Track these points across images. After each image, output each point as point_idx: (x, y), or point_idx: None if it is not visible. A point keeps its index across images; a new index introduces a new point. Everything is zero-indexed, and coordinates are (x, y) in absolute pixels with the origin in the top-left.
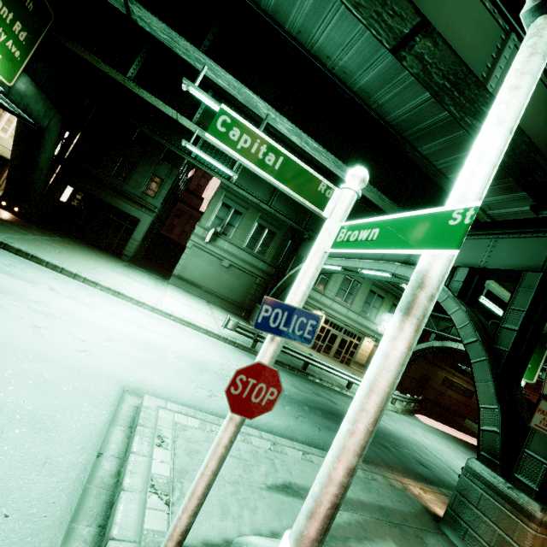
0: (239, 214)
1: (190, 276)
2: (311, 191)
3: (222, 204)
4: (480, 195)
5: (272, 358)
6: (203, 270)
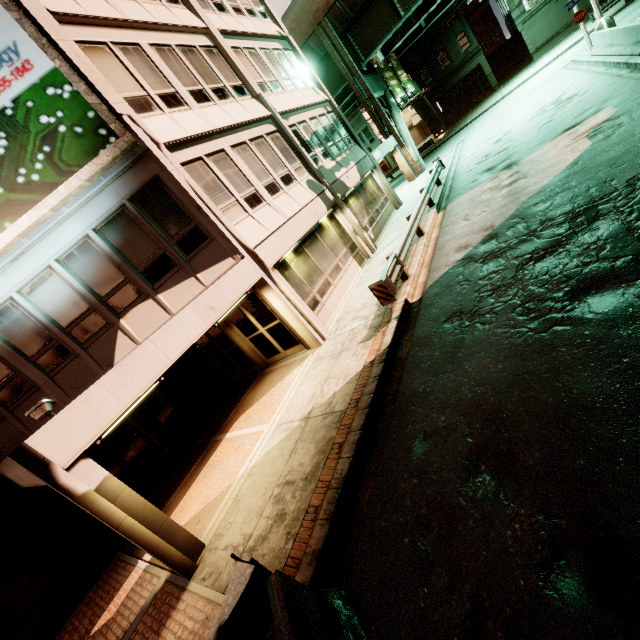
0: None
1: (543, 40)
2: None
3: None
4: None
5: (576, 10)
6: (547, 24)
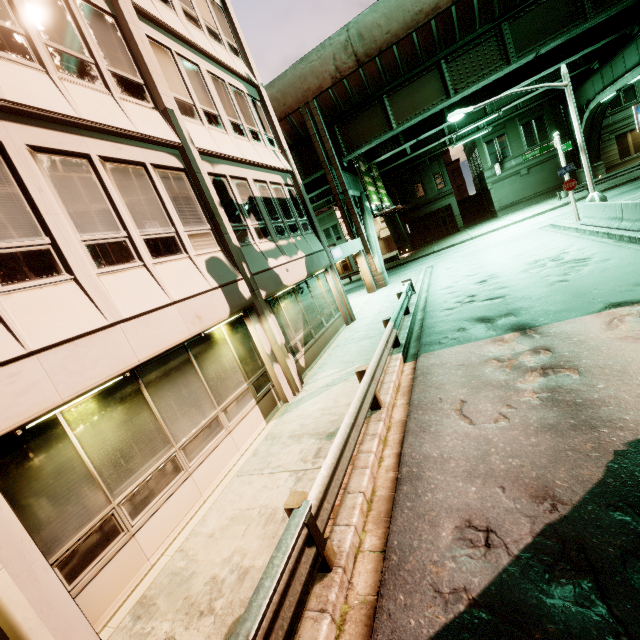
0: (502, 136)
1: (507, 202)
2: (548, 148)
3: (486, 145)
4: (578, 126)
5: (568, 178)
6: (512, 191)
